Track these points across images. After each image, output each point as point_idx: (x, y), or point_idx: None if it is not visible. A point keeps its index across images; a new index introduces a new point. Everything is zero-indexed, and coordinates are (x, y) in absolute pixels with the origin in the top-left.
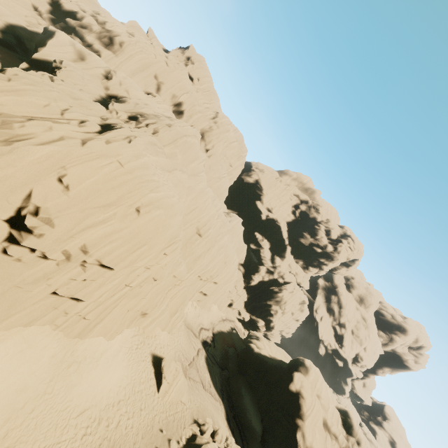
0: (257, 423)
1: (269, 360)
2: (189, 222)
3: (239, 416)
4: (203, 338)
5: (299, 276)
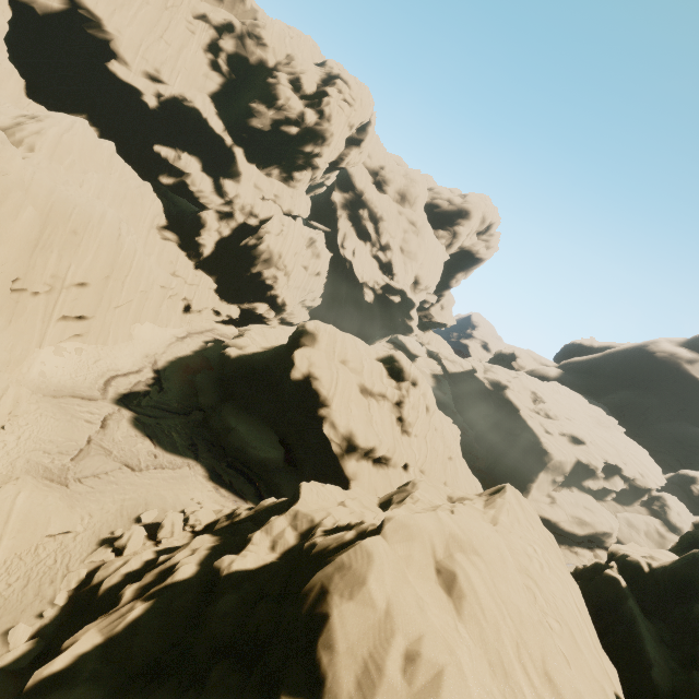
0: (271, 449)
1: (259, 357)
2: None
3: (239, 458)
4: (120, 392)
5: (284, 198)
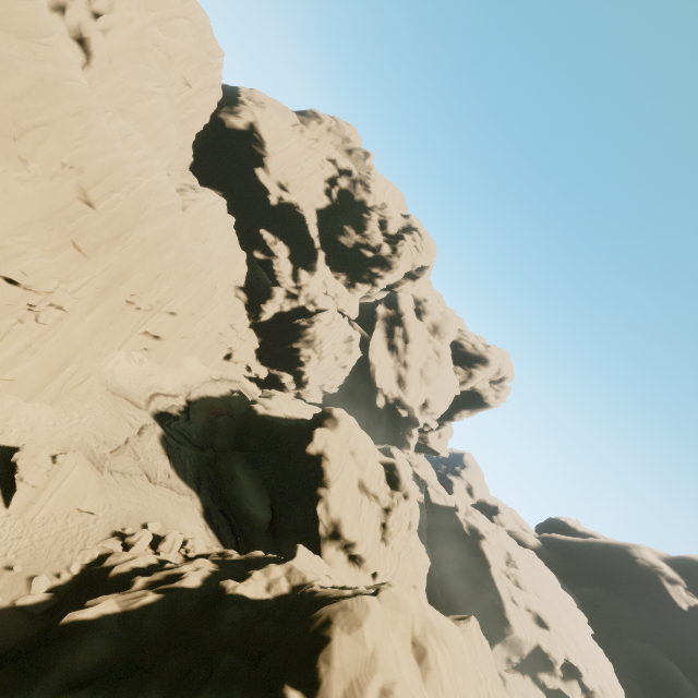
0: (262, 509)
1: (281, 422)
2: (32, 162)
3: (232, 506)
4: (158, 409)
5: (342, 299)
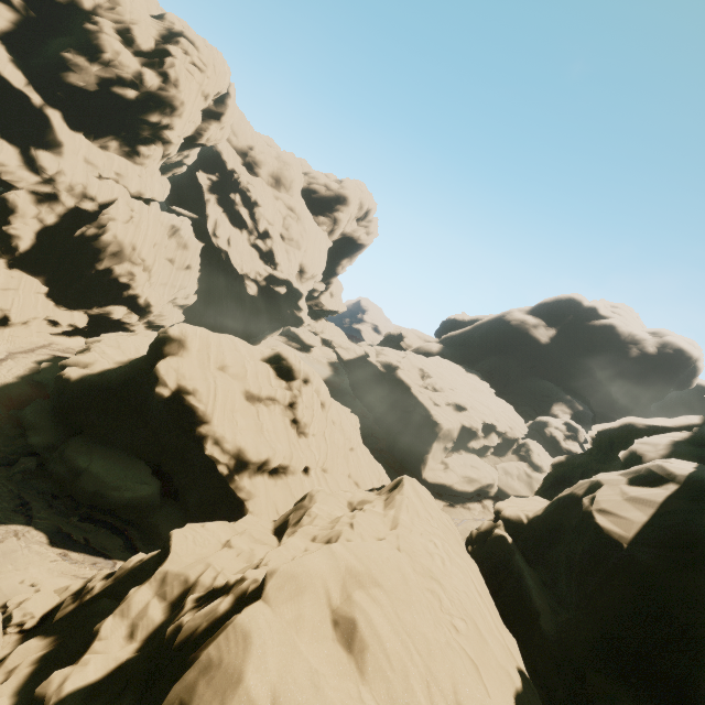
0: (140, 486)
1: (112, 375)
2: None
3: (97, 506)
4: None
5: (129, 177)
